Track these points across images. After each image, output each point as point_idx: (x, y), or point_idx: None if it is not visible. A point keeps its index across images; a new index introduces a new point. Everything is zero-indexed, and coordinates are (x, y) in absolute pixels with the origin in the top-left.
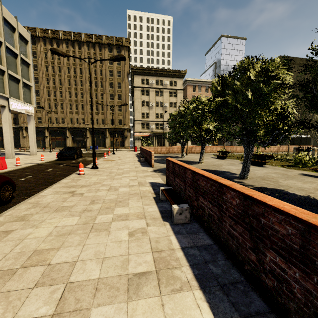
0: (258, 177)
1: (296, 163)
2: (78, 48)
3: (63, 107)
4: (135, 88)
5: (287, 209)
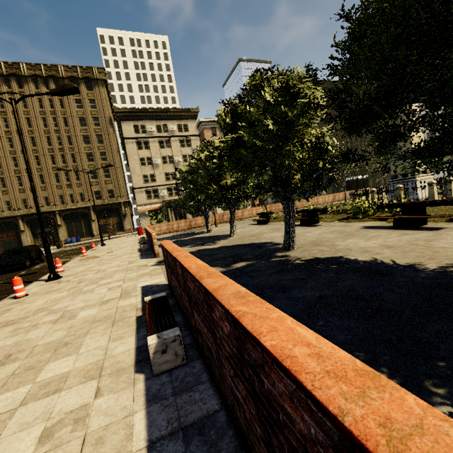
0: (309, 243)
1: (355, 213)
2: (18, 86)
3: (5, 184)
4: (127, 140)
5: (298, 363)
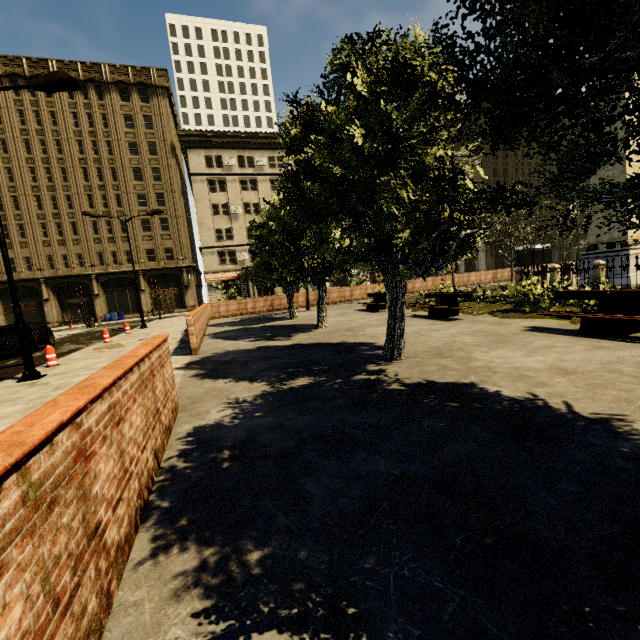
0: (429, 351)
1: (519, 304)
2: (46, 94)
3: (25, 233)
4: (194, 177)
5: None
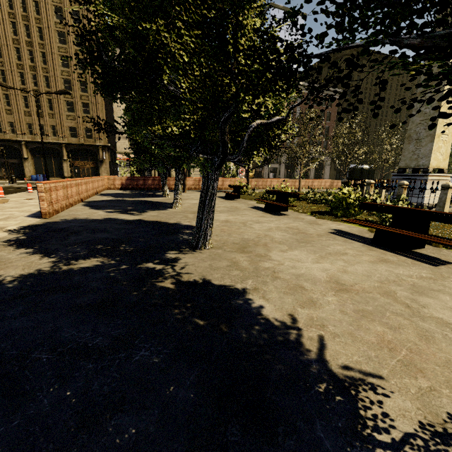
0: (237, 243)
1: (334, 208)
2: None
3: None
4: None
5: None
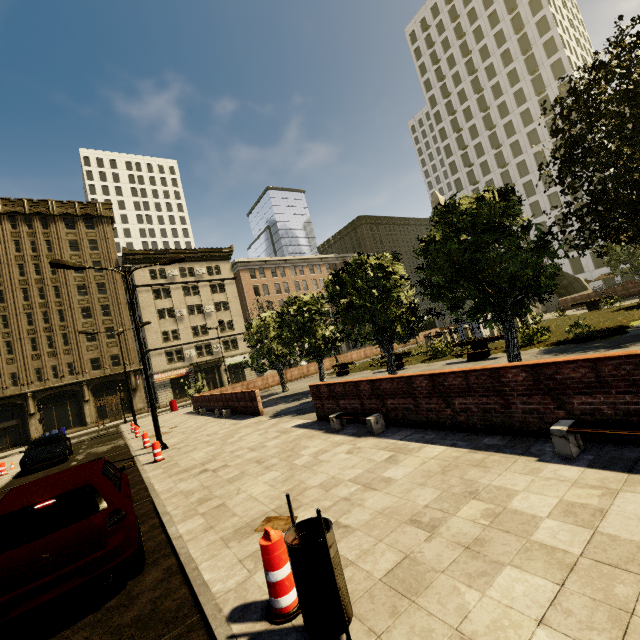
0: None
1: (436, 354)
2: None
3: None
4: (140, 288)
5: (454, 370)
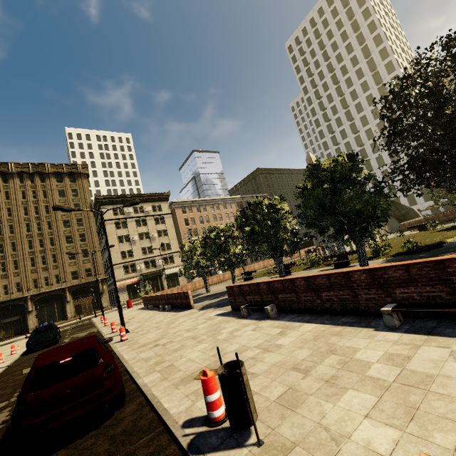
0: None
1: (313, 264)
2: (3, 181)
3: None
4: (106, 221)
5: (321, 273)
